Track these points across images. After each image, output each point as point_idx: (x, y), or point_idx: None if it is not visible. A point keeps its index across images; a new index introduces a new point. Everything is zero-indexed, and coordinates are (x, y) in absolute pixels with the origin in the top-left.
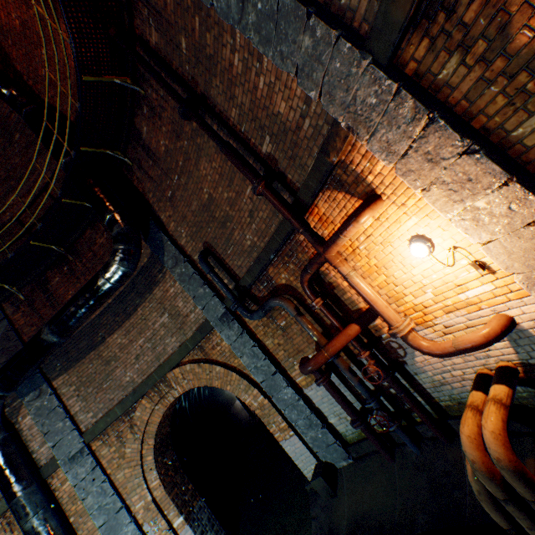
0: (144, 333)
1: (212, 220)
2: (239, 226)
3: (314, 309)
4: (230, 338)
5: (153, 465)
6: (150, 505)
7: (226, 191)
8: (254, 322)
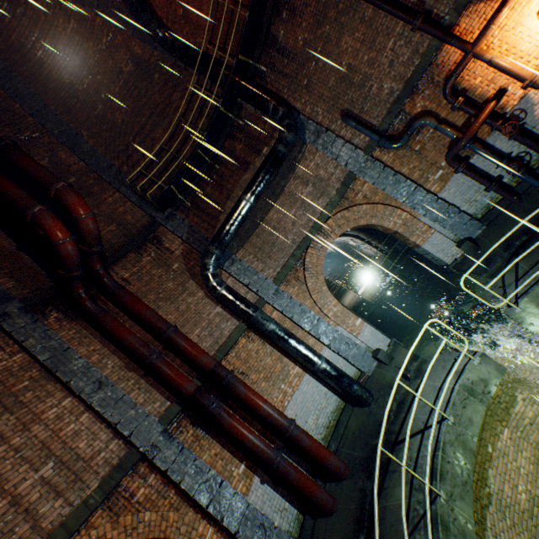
0: (294, 206)
1: (350, 87)
2: (377, 81)
3: (446, 121)
4: (373, 178)
5: (328, 292)
6: (336, 314)
7: (366, 54)
8: (390, 159)
